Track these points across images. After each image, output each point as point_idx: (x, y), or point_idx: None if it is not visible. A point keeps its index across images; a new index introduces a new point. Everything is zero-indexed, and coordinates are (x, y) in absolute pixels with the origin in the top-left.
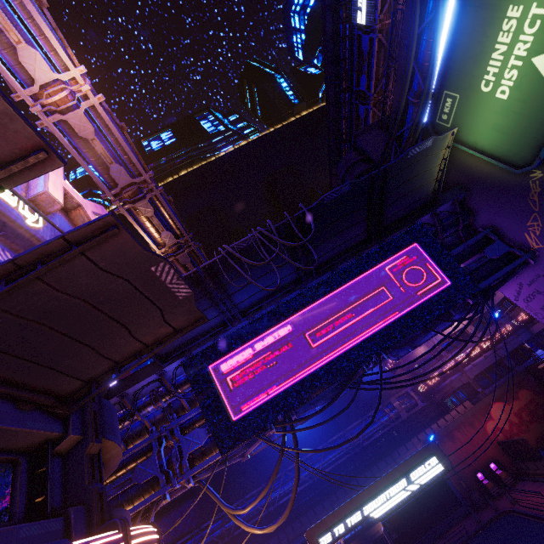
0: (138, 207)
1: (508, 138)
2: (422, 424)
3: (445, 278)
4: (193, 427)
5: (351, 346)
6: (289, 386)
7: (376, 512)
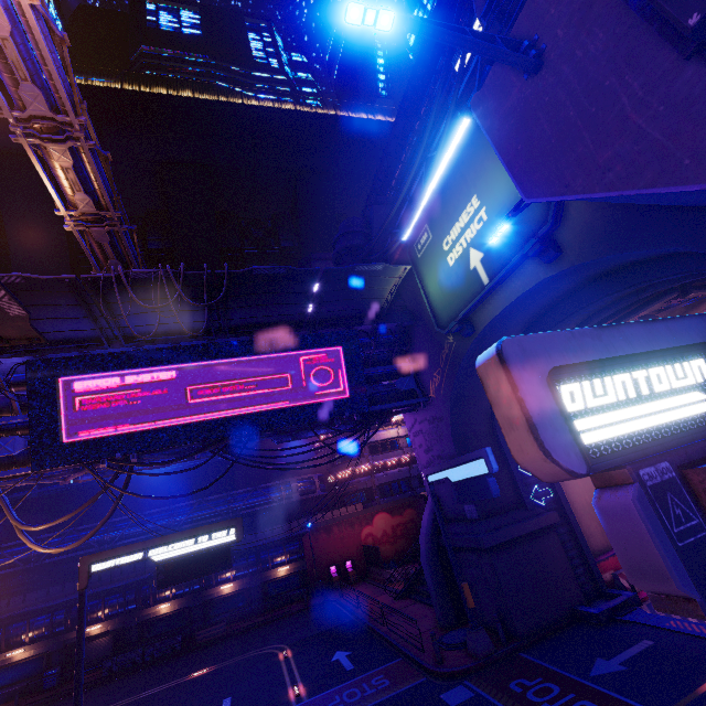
0: (49, 149)
1: (443, 298)
2: (313, 511)
3: (348, 389)
4: (13, 434)
5: (228, 415)
6: (144, 429)
7: (158, 556)
